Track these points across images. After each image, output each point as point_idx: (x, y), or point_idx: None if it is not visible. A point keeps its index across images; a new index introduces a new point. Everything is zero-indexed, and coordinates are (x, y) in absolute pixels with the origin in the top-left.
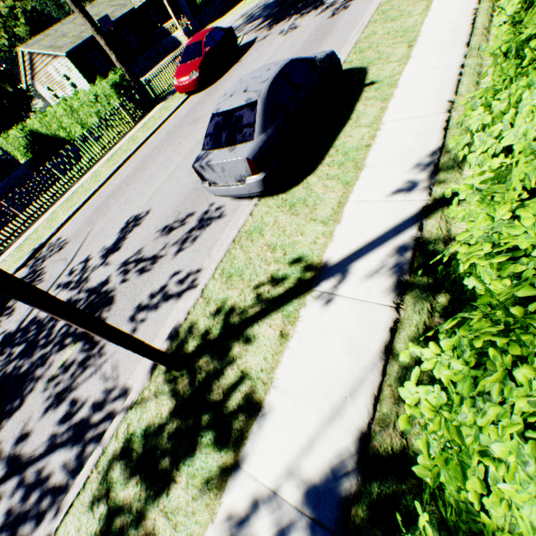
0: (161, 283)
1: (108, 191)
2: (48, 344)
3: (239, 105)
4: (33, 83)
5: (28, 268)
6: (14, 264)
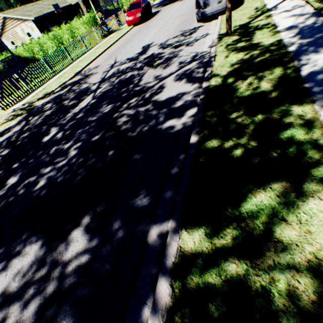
0: (190, 41)
1: (110, 52)
2: (136, 69)
3: None
4: None
5: (77, 78)
6: (64, 79)
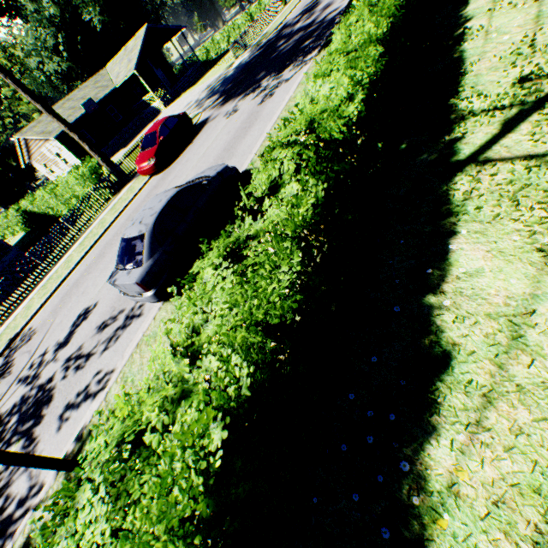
0: (87, 382)
1: (74, 278)
2: (1, 441)
3: (135, 235)
4: (30, 162)
5: (3, 358)
6: None
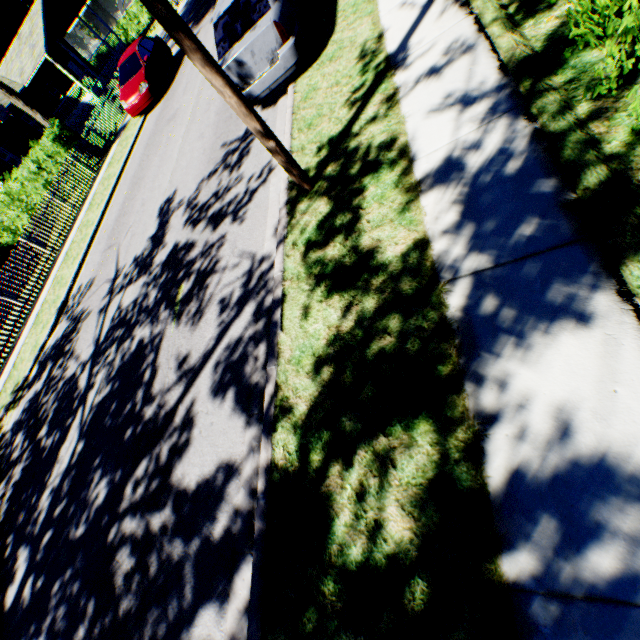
0: (239, 193)
1: (111, 221)
2: (149, 315)
3: None
4: None
5: (62, 324)
6: (41, 334)
